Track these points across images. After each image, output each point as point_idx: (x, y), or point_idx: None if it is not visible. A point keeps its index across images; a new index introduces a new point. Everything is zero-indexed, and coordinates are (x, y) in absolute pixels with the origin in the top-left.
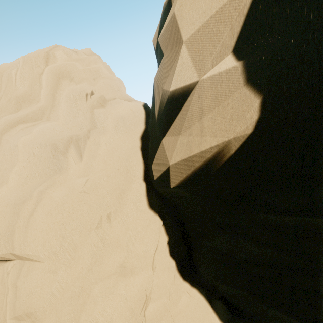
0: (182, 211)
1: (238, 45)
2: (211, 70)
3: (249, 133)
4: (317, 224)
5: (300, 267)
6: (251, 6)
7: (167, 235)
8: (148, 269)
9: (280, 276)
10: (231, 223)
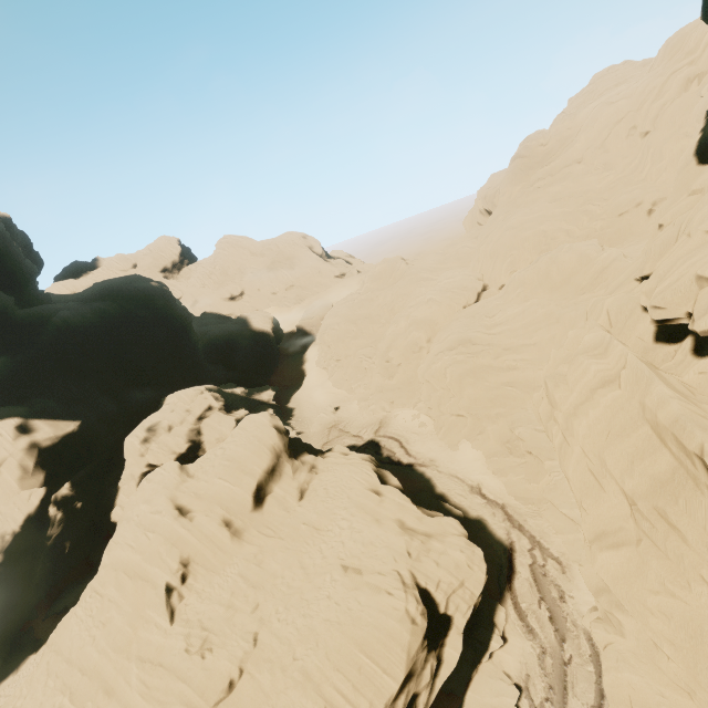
0: None
1: None
2: None
3: None
4: None
5: None
6: None
7: None
8: None
9: None
10: None
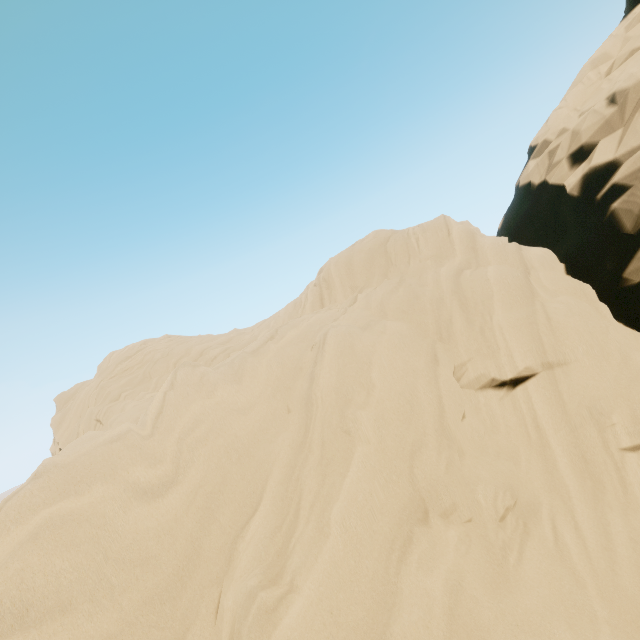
0: None
1: None
2: None
3: None
4: None
5: None
6: None
7: None
8: None
9: None
10: None
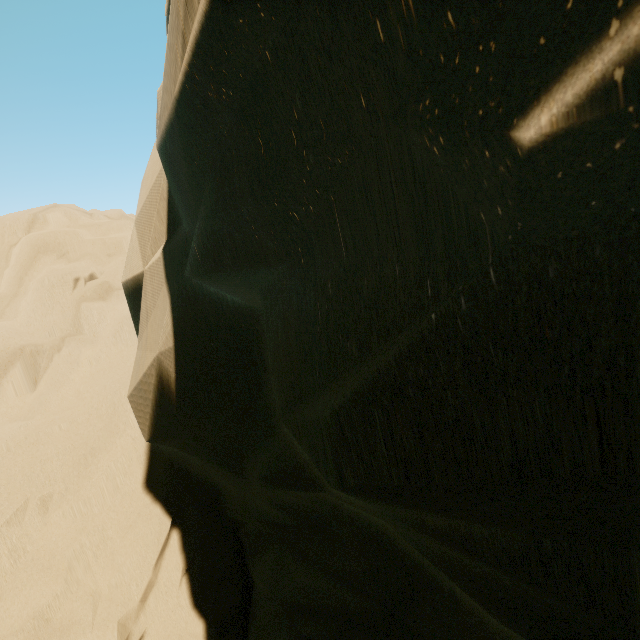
0: (225, 500)
1: (171, 232)
2: (151, 259)
3: (173, 346)
4: (339, 508)
5: (352, 609)
6: (170, 192)
7: (183, 553)
8: (106, 629)
9: (341, 639)
10: (275, 521)
